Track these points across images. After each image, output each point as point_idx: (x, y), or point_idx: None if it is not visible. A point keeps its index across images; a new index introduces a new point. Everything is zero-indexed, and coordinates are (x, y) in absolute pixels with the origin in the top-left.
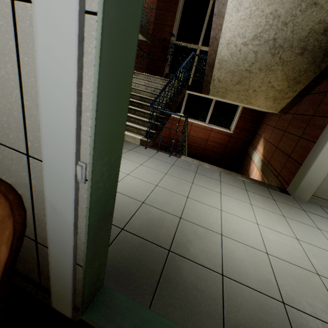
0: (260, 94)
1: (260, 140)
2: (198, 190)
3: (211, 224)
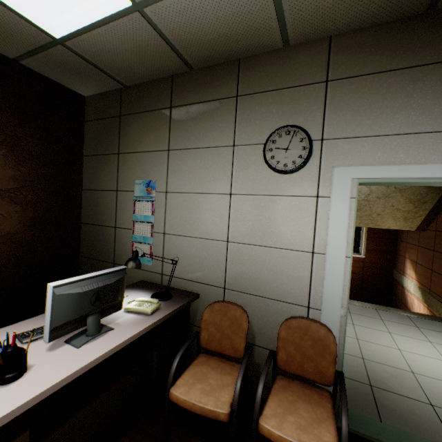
0: (385, 216)
1: (405, 262)
2: (364, 331)
3: (396, 363)
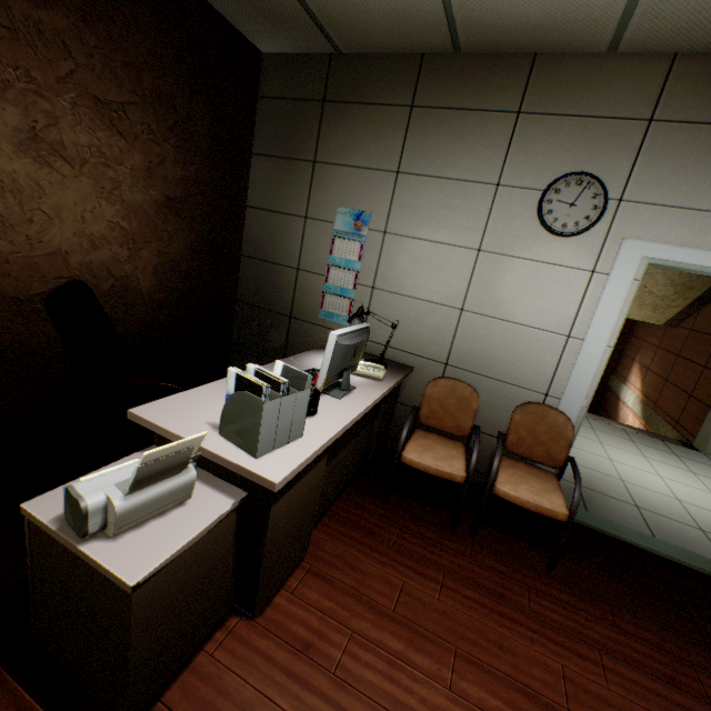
0: None
1: (632, 367)
2: None
3: (605, 470)
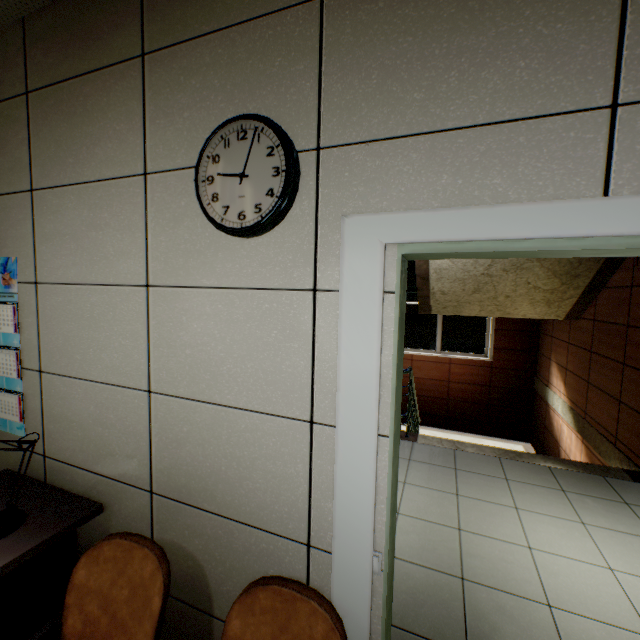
0: (518, 299)
1: (550, 367)
2: (473, 510)
3: (522, 584)
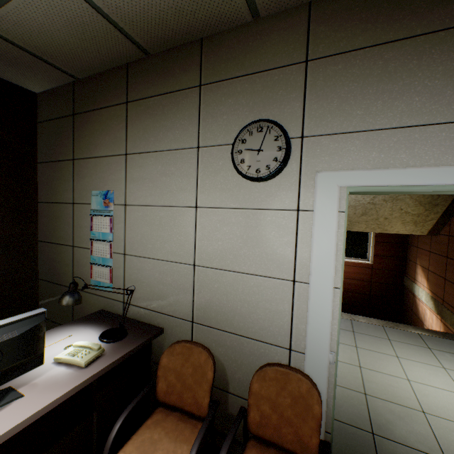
0: (394, 220)
1: (416, 268)
2: (368, 356)
3: (404, 399)
